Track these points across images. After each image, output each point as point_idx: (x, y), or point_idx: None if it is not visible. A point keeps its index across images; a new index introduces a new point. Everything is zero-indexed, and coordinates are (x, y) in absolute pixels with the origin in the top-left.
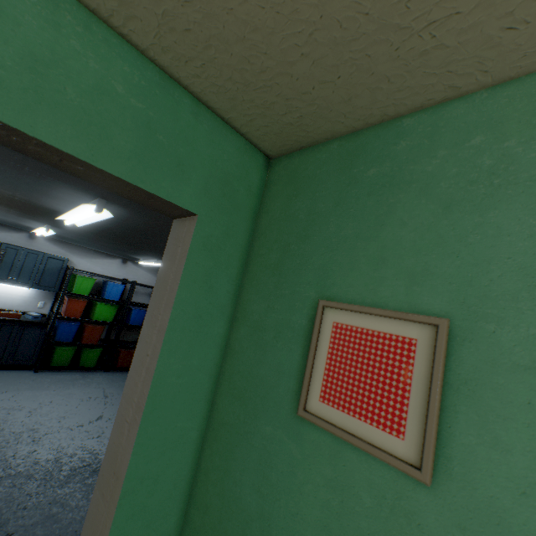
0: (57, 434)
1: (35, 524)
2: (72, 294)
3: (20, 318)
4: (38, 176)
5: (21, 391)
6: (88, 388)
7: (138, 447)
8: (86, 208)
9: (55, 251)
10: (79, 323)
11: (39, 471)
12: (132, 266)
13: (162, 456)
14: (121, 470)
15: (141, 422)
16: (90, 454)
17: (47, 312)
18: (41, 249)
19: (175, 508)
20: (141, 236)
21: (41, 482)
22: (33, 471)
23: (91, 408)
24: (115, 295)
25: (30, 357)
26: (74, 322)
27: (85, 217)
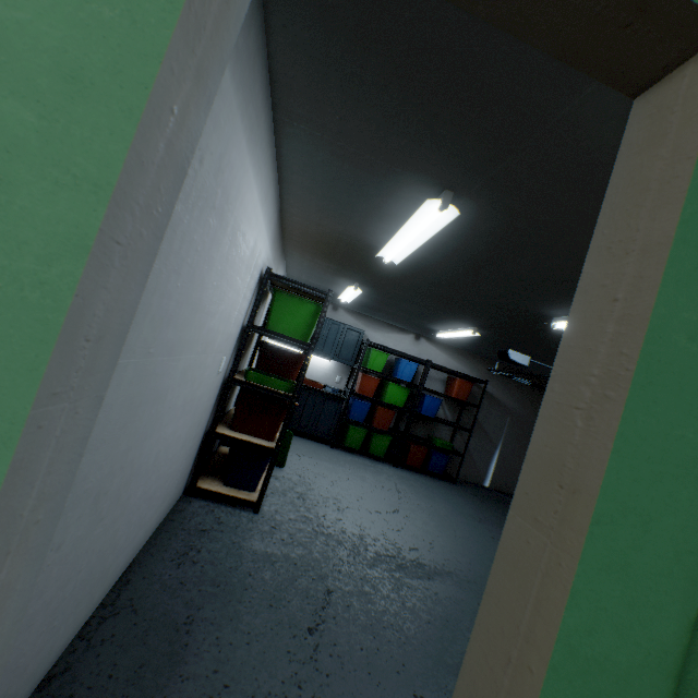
0: (357, 511)
1: (350, 593)
2: (366, 369)
3: (322, 389)
4: (386, 173)
5: (322, 461)
6: (379, 476)
7: (619, 443)
8: (424, 213)
9: (352, 324)
10: (371, 403)
11: (347, 540)
12: (425, 344)
13: (655, 481)
14: (579, 478)
15: (626, 398)
16: (391, 545)
17: (342, 388)
18: (341, 321)
19: (674, 604)
20: (464, 272)
21: (350, 553)
22: (341, 538)
23: (385, 498)
24: (407, 375)
25: (328, 431)
26: (366, 401)
27: (417, 231)
